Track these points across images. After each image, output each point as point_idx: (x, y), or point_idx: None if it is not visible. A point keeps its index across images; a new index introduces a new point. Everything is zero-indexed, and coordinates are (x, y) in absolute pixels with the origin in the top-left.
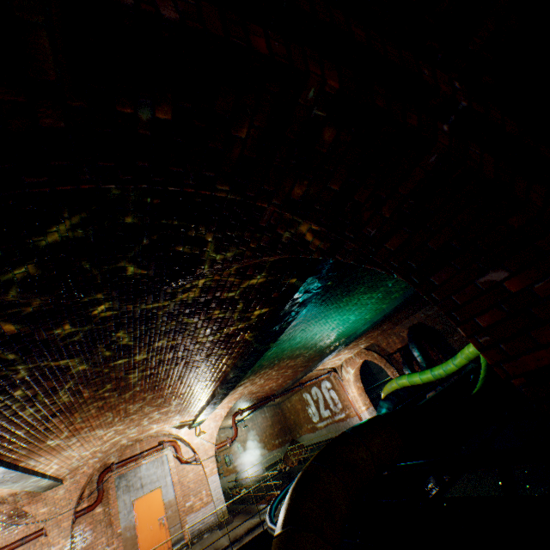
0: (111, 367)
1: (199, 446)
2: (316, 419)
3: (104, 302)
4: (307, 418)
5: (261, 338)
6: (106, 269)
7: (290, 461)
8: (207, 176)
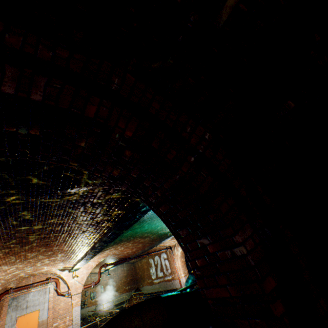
0: (17, 230)
1: (73, 285)
2: (154, 277)
3: (15, 195)
4: (148, 275)
5: (117, 227)
6: (18, 178)
7: (133, 302)
8: (64, 158)
